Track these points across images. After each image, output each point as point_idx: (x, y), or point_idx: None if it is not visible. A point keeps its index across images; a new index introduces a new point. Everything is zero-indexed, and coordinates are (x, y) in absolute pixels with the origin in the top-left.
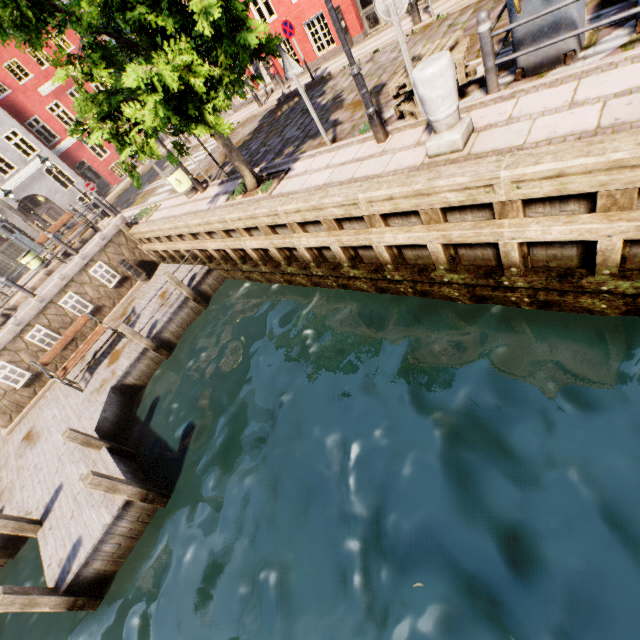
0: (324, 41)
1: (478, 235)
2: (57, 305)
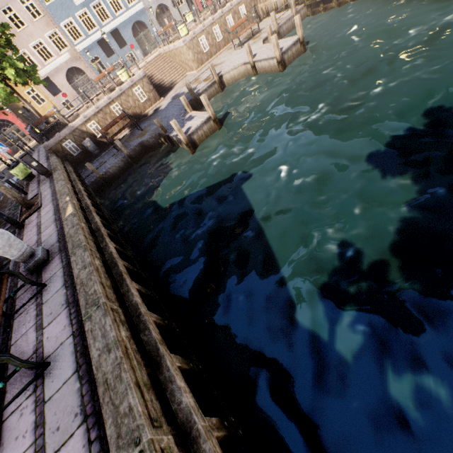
0: None
1: None
2: (225, 19)
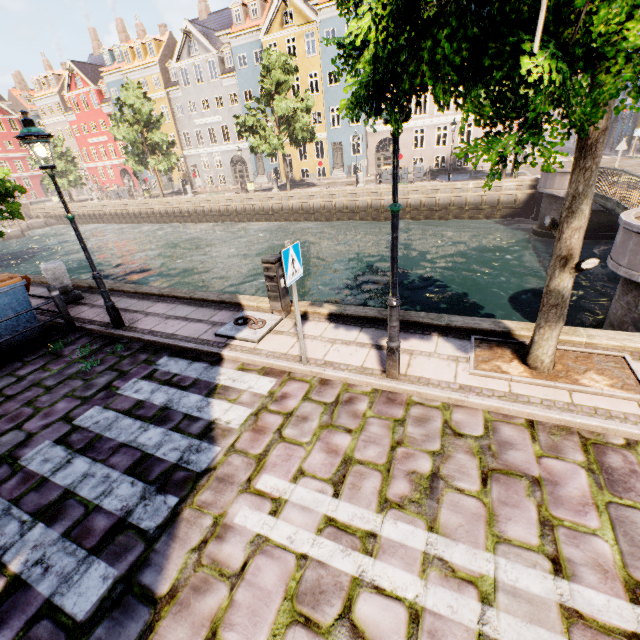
0: None
1: (94, 210)
2: None
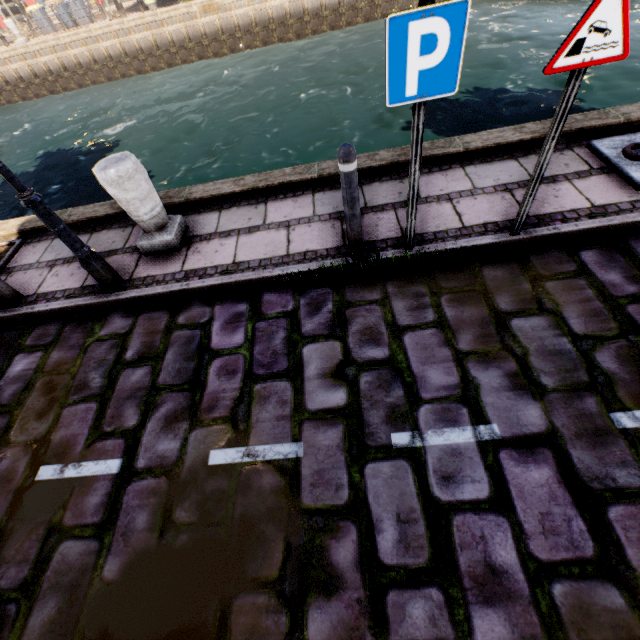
0: None
1: (34, 62)
2: None
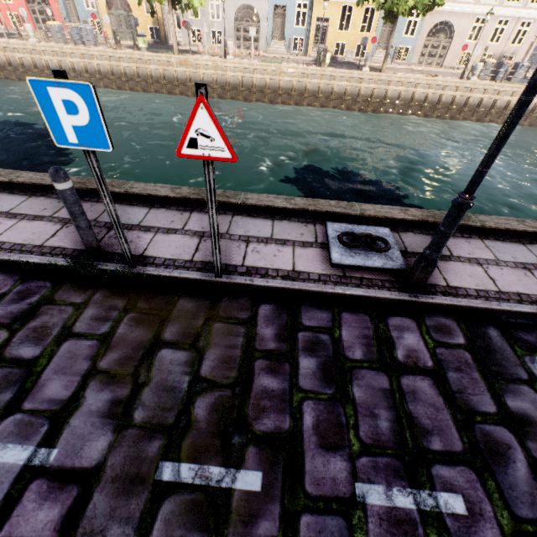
0: (18, 24)
1: (37, 57)
2: None
